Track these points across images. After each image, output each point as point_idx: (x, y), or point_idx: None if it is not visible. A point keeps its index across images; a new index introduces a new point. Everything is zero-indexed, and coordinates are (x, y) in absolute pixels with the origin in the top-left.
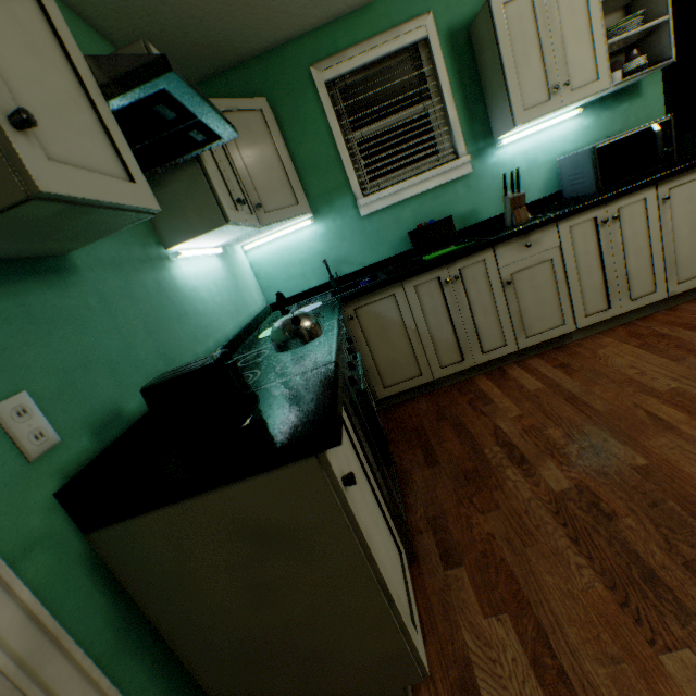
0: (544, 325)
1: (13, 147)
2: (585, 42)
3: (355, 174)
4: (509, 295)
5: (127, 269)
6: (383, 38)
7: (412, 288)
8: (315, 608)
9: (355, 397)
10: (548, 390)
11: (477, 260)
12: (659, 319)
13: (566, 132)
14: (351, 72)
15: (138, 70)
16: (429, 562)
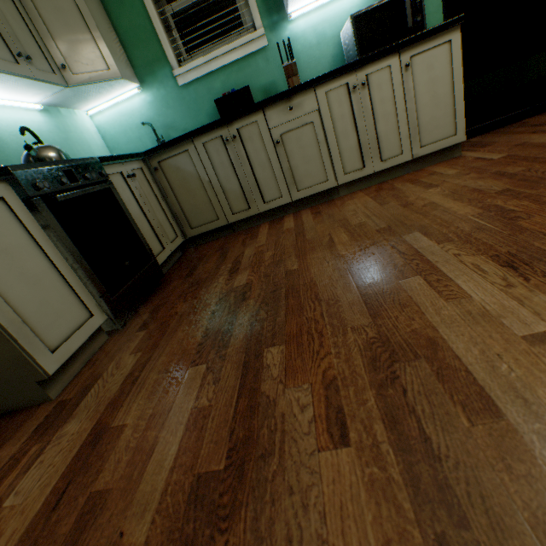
0: (312, 181)
1: None
2: None
3: (169, 46)
4: (280, 153)
5: None
6: None
7: (202, 145)
8: None
9: (40, 199)
10: (293, 229)
11: (251, 121)
12: (404, 178)
13: (350, 5)
14: None
15: None
16: (132, 329)
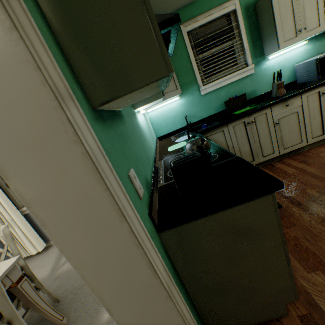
0: (292, 143)
1: (166, 51)
2: (314, 9)
3: (199, 75)
4: (276, 129)
5: (130, 117)
6: (214, 10)
7: (231, 127)
8: (254, 266)
9: None
10: (300, 173)
11: (263, 113)
12: None
13: (298, 52)
14: (199, 27)
15: (165, 21)
16: None
